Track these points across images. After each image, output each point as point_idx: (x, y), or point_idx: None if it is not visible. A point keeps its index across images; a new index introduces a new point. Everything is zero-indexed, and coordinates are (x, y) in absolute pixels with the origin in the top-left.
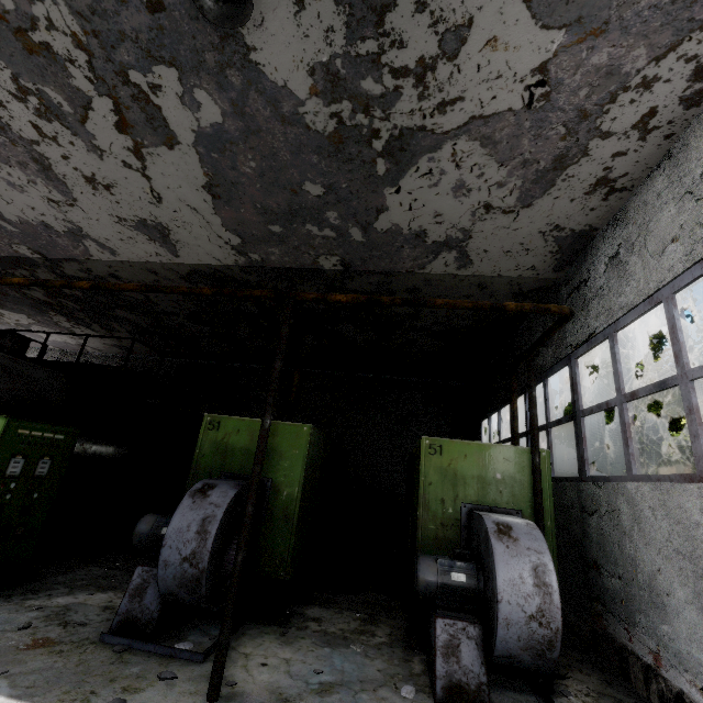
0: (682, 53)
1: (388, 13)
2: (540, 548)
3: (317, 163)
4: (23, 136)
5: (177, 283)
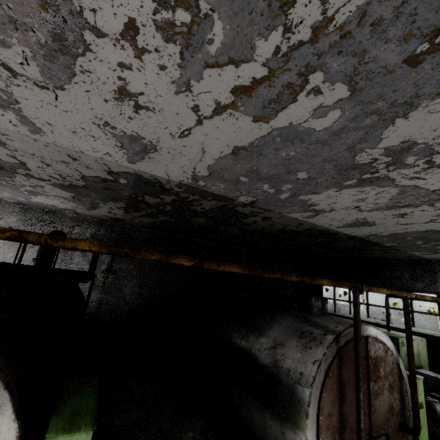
0: None
1: None
2: None
3: None
4: (435, 203)
5: (296, 228)
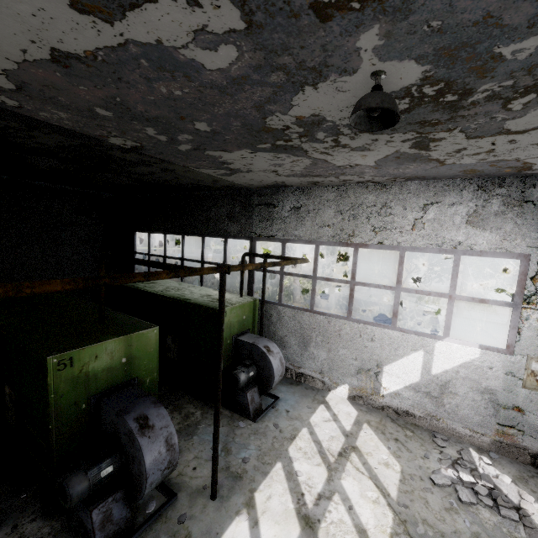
0: (374, 178)
1: (368, 133)
2: (279, 351)
3: (234, 125)
4: None
5: None
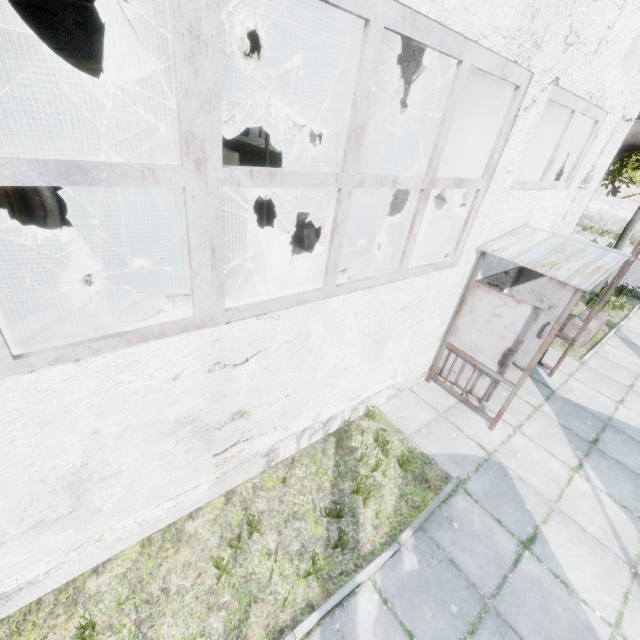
0: None
1: None
2: None
3: None
4: None
5: None
